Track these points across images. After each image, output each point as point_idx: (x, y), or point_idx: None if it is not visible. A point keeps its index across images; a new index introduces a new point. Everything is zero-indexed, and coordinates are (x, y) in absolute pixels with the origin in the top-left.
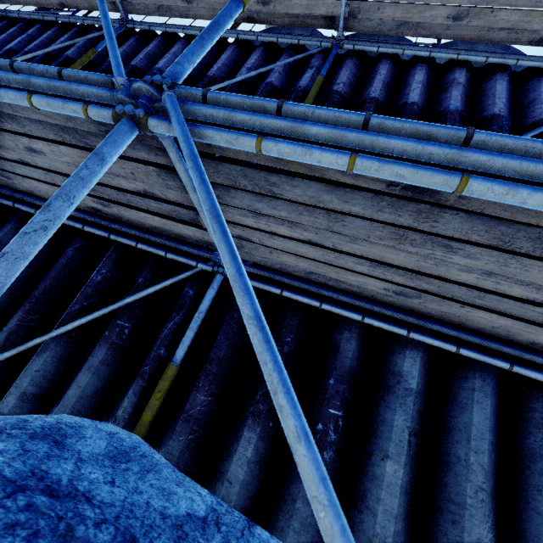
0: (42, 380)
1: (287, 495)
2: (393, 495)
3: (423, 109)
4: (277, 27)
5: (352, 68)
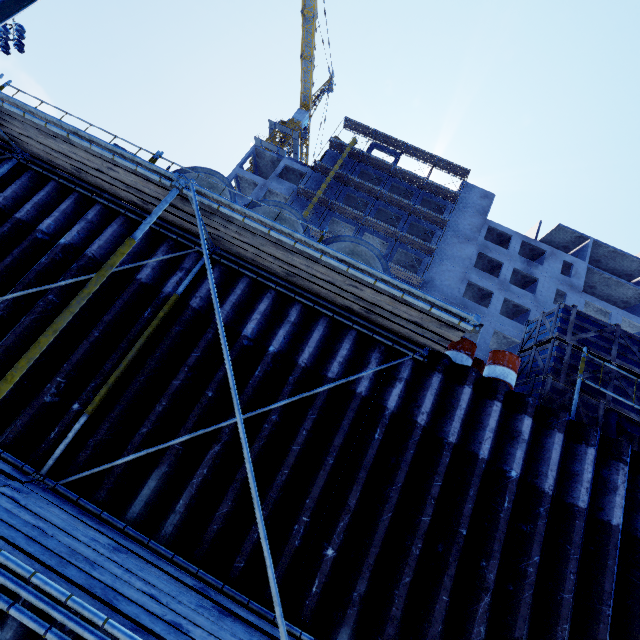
0: None
1: None
2: None
3: (257, 338)
4: (196, 168)
5: (217, 278)
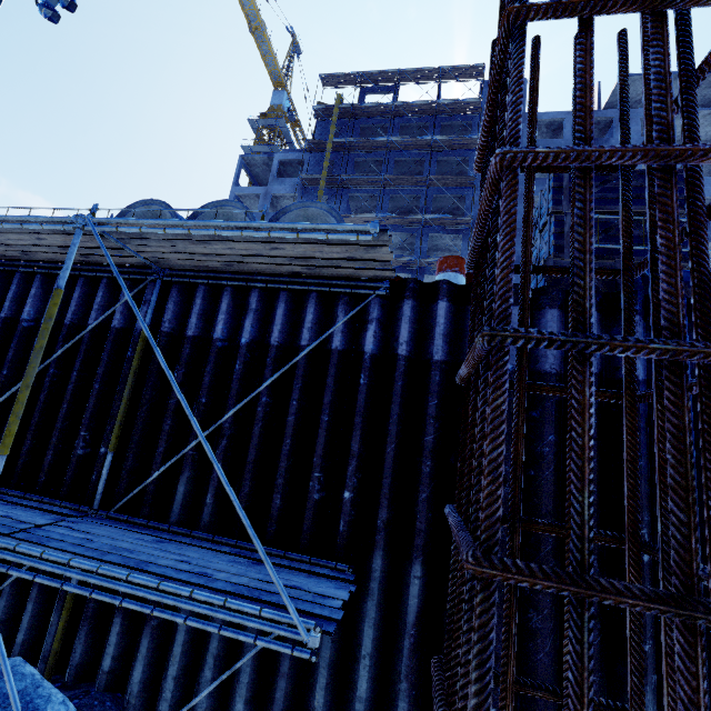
0: (10, 610)
1: (139, 644)
2: (182, 635)
3: (230, 336)
4: (133, 205)
5: (177, 298)
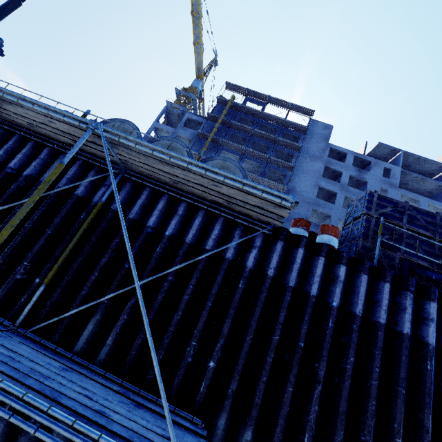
0: None
1: None
2: None
3: (158, 227)
4: (113, 119)
5: (128, 190)
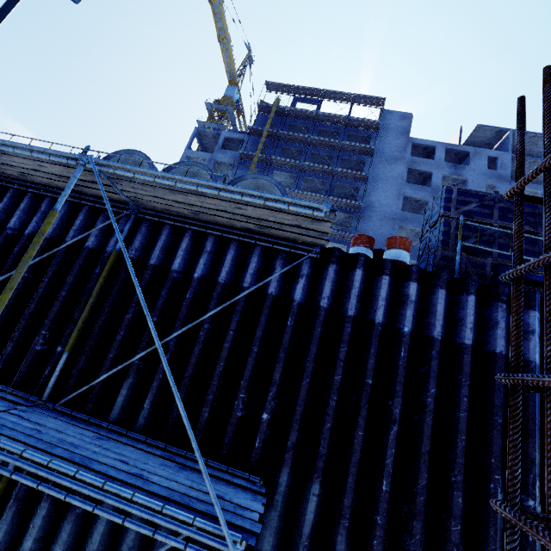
0: None
1: (61, 529)
2: (103, 525)
3: (185, 270)
4: (119, 152)
5: (145, 232)
